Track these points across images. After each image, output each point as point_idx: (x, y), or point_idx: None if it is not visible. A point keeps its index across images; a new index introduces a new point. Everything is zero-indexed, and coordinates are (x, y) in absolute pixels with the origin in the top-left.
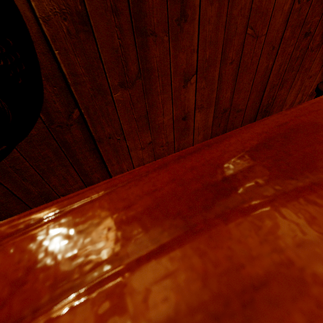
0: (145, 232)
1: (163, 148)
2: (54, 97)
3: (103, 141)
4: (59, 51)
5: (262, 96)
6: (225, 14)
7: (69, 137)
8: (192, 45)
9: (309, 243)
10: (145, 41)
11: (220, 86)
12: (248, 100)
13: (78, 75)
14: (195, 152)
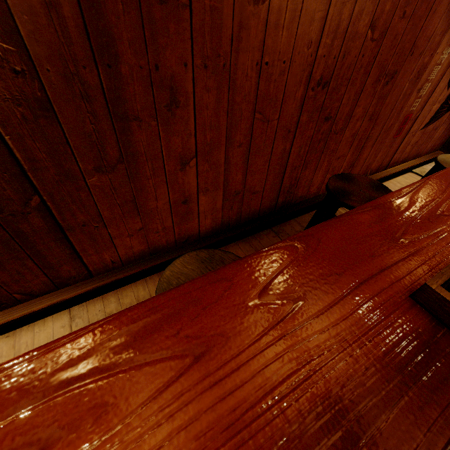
0: (18, 402)
1: (159, 234)
2: (4, 184)
3: (74, 229)
4: (11, 137)
5: (282, 177)
6: (226, 100)
7: (26, 226)
8: (188, 129)
9: (97, 406)
10: (126, 125)
11: (228, 168)
12: (266, 182)
13: (38, 161)
14: (80, 334)
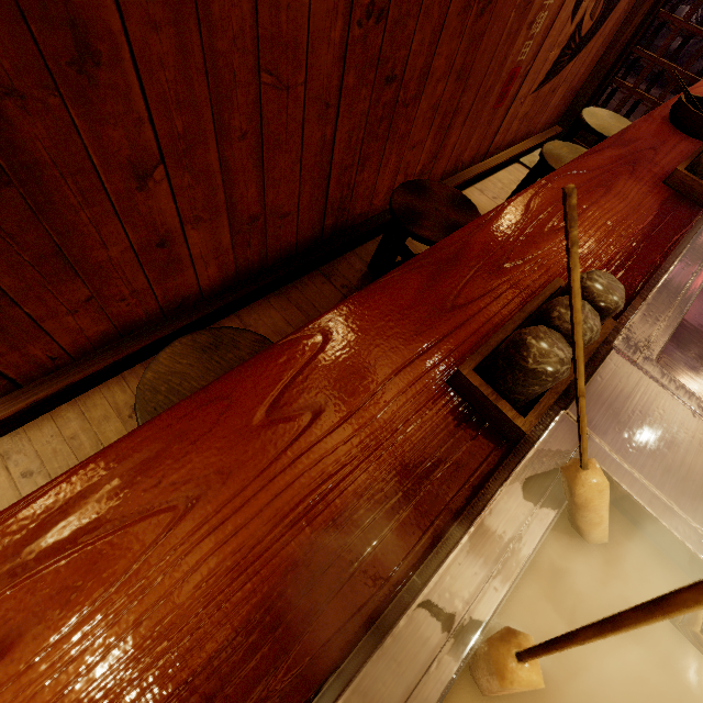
0: None
1: (128, 302)
2: None
3: None
4: None
5: (327, 187)
6: (198, 48)
7: None
8: (134, 111)
9: (62, 591)
10: None
11: (230, 179)
12: (300, 196)
13: None
14: (11, 514)
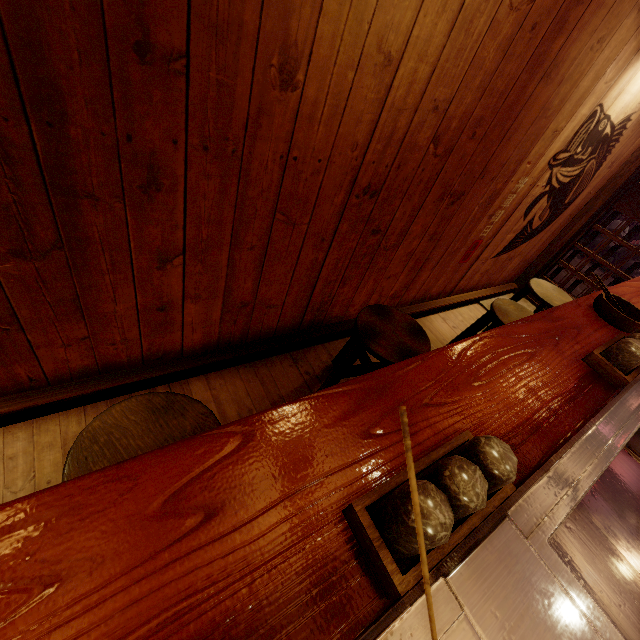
0: None
1: (117, 347)
2: None
3: None
4: None
5: (311, 292)
6: (234, 192)
7: None
8: (174, 220)
9: None
10: (73, 202)
11: (233, 274)
12: (287, 295)
13: None
14: None
